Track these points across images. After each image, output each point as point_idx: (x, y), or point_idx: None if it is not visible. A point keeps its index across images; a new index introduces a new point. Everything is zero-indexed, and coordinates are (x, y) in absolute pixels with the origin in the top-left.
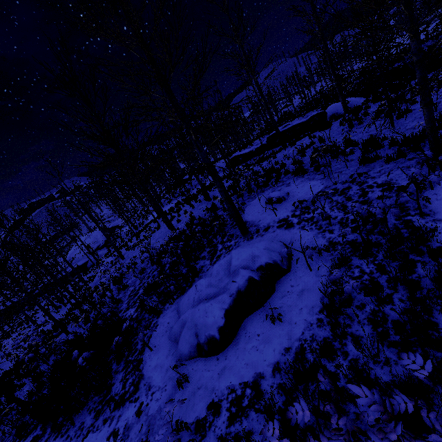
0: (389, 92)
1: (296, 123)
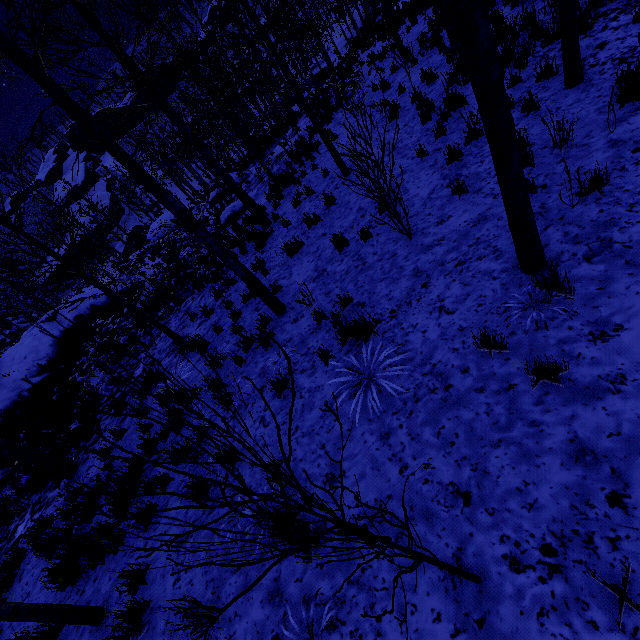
0: None
1: None
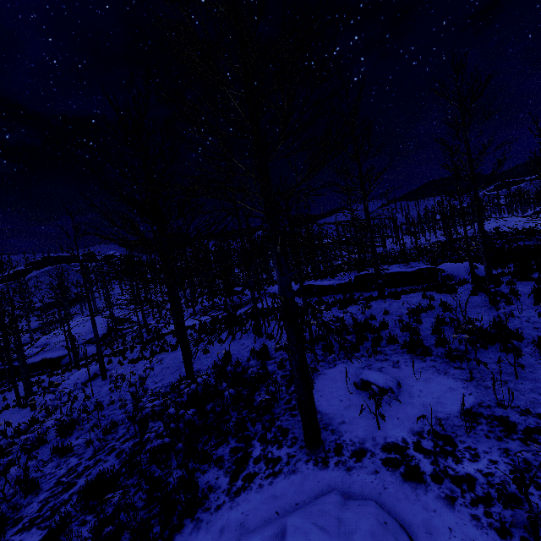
0: (536, 273)
1: (398, 270)
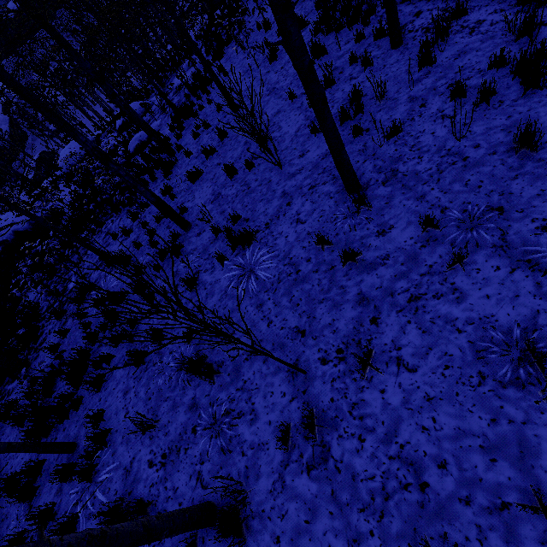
0: None
1: None
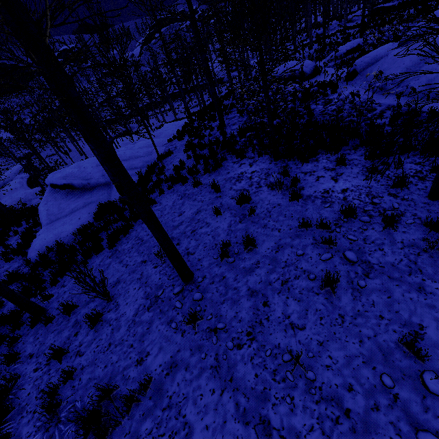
0: None
1: None
